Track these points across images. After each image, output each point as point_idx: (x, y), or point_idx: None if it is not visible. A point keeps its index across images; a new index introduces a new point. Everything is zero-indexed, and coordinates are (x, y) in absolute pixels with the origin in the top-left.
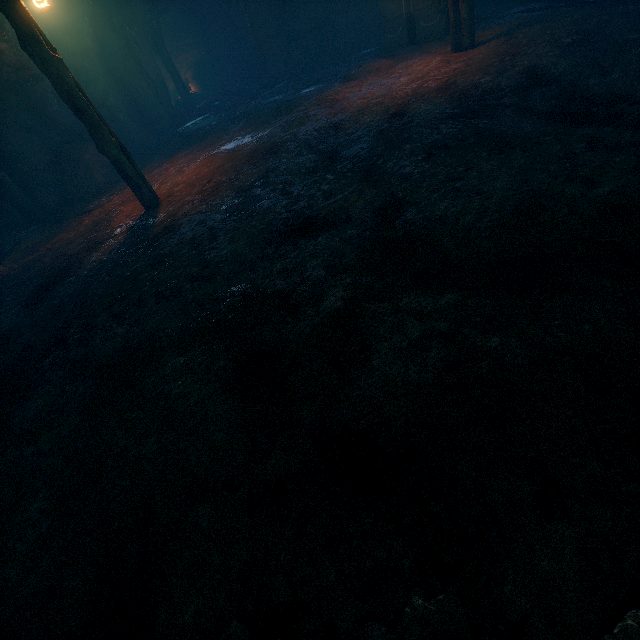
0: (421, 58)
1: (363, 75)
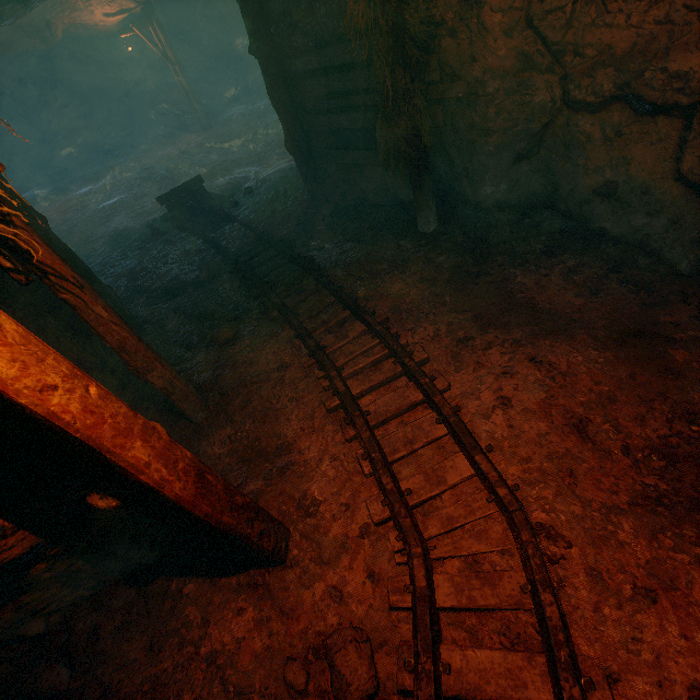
0: (188, 135)
1: (158, 147)
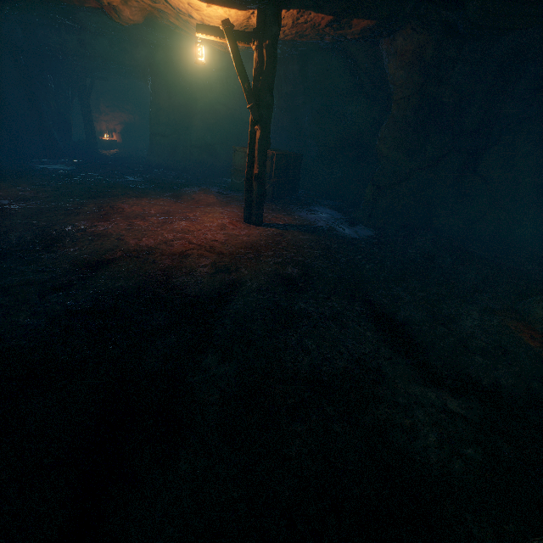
0: (224, 211)
1: (186, 199)
